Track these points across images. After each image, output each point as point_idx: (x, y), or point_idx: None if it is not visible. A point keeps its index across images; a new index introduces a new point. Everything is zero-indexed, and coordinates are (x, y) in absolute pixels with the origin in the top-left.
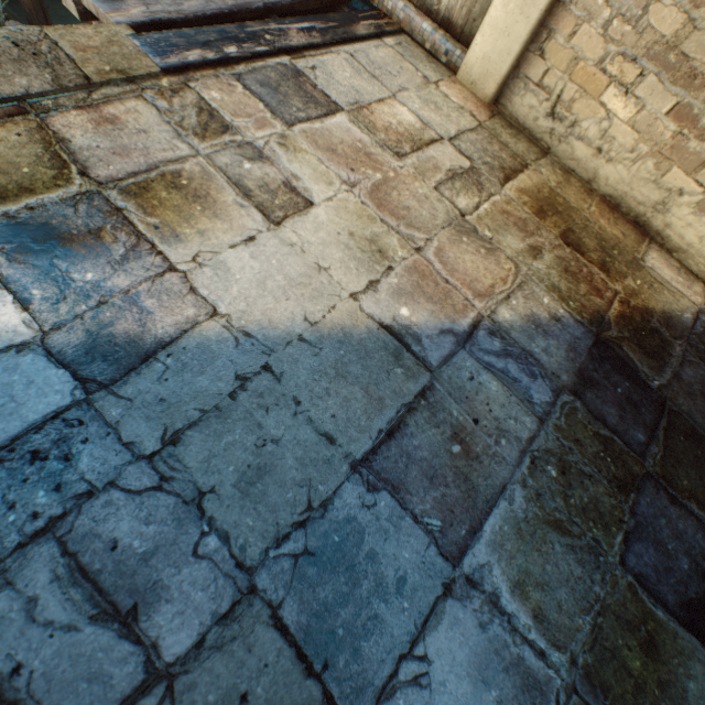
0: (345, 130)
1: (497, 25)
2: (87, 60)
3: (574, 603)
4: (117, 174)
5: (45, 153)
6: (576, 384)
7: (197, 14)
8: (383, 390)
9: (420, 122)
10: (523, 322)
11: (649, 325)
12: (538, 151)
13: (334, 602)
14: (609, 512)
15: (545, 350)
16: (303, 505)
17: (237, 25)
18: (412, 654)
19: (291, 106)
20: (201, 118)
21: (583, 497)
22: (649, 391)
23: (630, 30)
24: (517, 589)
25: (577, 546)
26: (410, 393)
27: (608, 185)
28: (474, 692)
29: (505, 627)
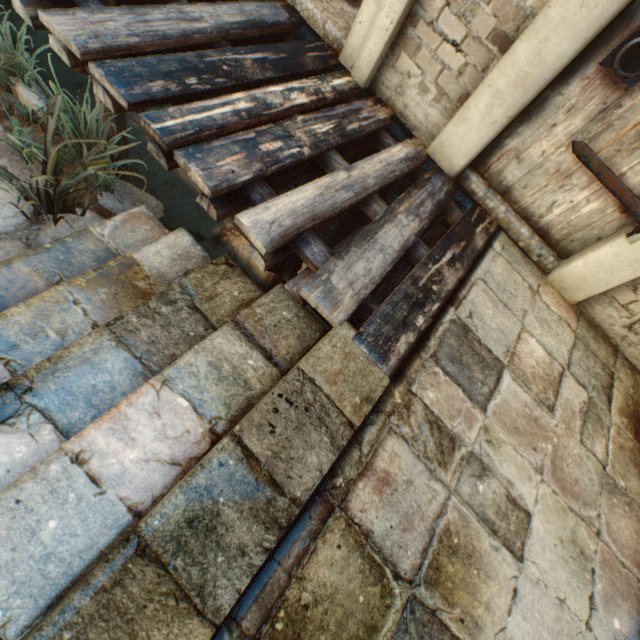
0: (513, 394)
1: (602, 263)
2: (340, 394)
3: None
4: (414, 559)
5: (363, 562)
6: None
7: (382, 276)
8: None
9: (546, 353)
10: None
11: None
12: (611, 350)
13: None
14: None
15: None
16: None
17: (410, 279)
18: None
19: (475, 380)
20: (433, 435)
21: None
22: None
23: None
24: None
25: None
26: None
27: None
28: None
29: None
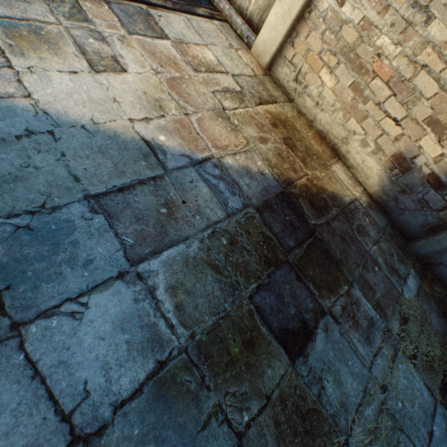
0: (166, 48)
1: (271, 24)
2: None
3: (207, 308)
4: None
5: None
6: (260, 207)
7: None
8: (128, 168)
9: (217, 62)
10: (240, 168)
11: (321, 195)
12: (287, 99)
13: (34, 257)
14: (253, 272)
15: (248, 185)
16: (39, 204)
17: None
18: (77, 300)
19: (136, 26)
20: (72, 10)
21: (239, 259)
22: (307, 224)
23: (334, 38)
24: (170, 290)
25: (223, 281)
26: (145, 175)
27: (321, 125)
28: (112, 332)
29: (152, 305)
